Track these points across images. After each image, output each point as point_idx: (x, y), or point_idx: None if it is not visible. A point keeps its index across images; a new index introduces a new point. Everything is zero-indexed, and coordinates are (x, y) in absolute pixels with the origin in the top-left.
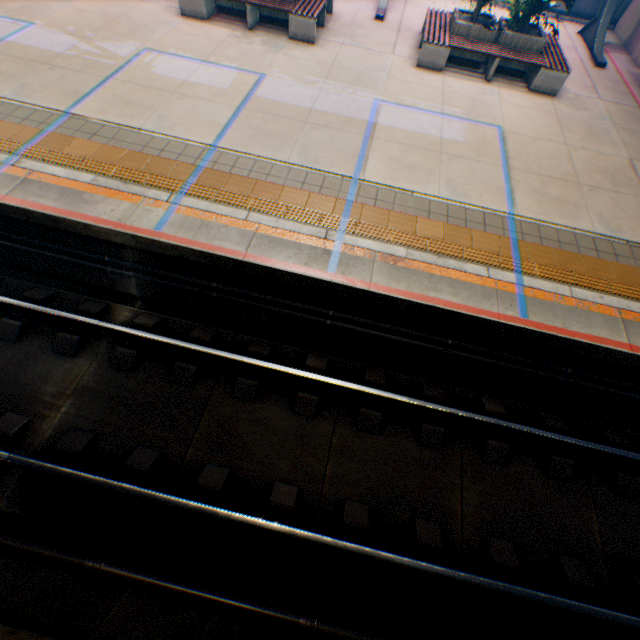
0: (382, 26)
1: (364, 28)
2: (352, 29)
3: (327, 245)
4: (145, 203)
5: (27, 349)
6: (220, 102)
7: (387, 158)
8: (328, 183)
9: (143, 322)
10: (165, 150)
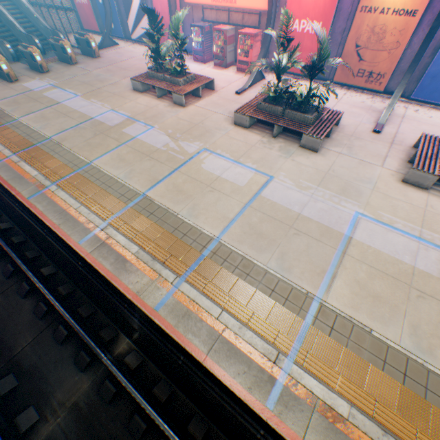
0: (377, 137)
1: (361, 138)
2: (351, 139)
3: (274, 370)
4: (158, 280)
5: (63, 352)
6: (235, 197)
7: (353, 279)
8: (293, 295)
9: (129, 361)
10: (186, 234)
